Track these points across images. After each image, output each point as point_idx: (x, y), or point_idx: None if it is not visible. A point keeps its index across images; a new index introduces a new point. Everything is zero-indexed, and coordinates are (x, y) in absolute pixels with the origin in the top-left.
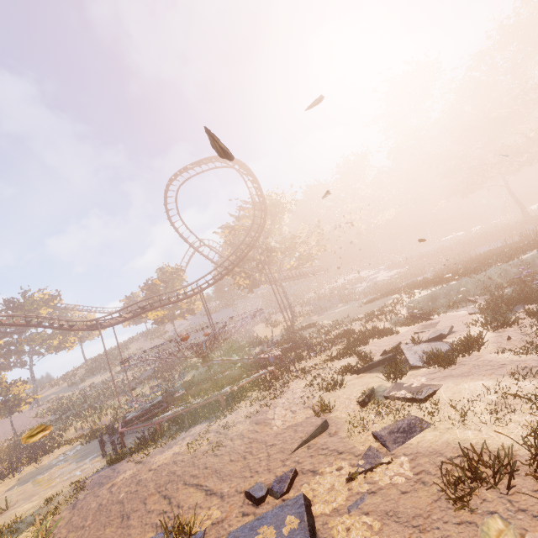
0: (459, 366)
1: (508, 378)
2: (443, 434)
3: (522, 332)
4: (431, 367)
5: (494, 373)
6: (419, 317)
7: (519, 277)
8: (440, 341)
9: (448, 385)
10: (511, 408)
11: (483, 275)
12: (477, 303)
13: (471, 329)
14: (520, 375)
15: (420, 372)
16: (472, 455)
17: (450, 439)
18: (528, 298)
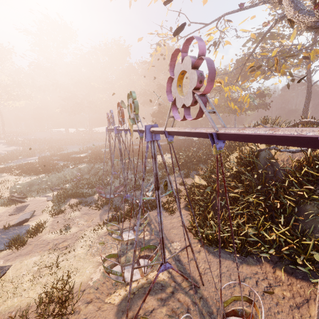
0: (27, 246)
1: (47, 253)
2: (0, 306)
3: (64, 218)
4: (11, 249)
5: (43, 250)
6: (17, 200)
7: (75, 180)
8: (23, 225)
9: (16, 264)
10: (41, 274)
11: (62, 174)
12: (54, 192)
13: (44, 213)
14: (53, 250)
15: (2, 255)
16: (11, 316)
17: (3, 309)
18: (74, 195)
